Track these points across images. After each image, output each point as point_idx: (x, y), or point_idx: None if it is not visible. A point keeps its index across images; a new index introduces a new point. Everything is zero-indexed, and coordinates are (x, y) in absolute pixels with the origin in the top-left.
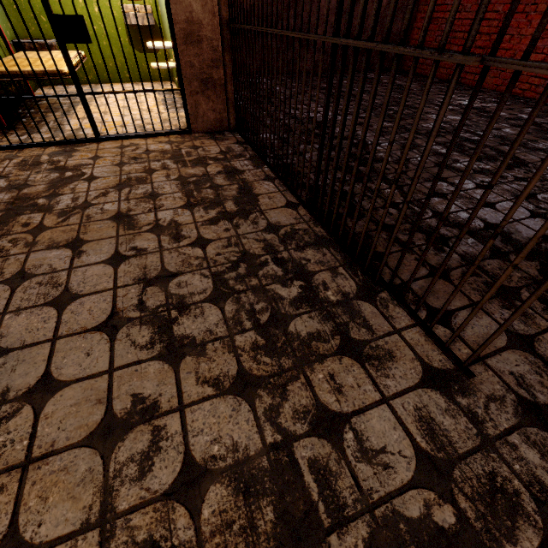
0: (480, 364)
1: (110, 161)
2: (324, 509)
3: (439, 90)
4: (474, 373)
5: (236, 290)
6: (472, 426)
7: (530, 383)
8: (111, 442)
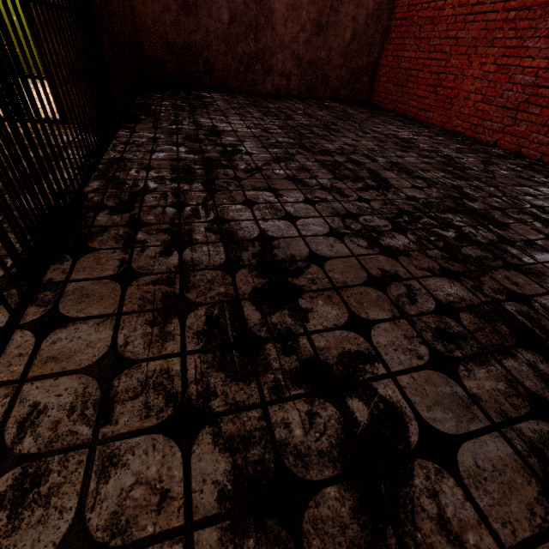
0: (10, 387)
1: None
2: None
3: (384, 121)
4: None
5: None
6: None
7: (41, 421)
8: None
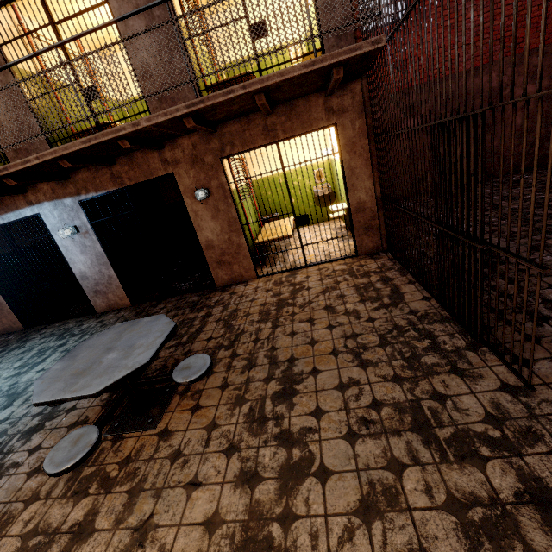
0: (544, 386)
1: (315, 278)
2: (433, 421)
3: None
4: (537, 389)
5: (392, 342)
6: (525, 409)
7: None
8: (344, 389)
